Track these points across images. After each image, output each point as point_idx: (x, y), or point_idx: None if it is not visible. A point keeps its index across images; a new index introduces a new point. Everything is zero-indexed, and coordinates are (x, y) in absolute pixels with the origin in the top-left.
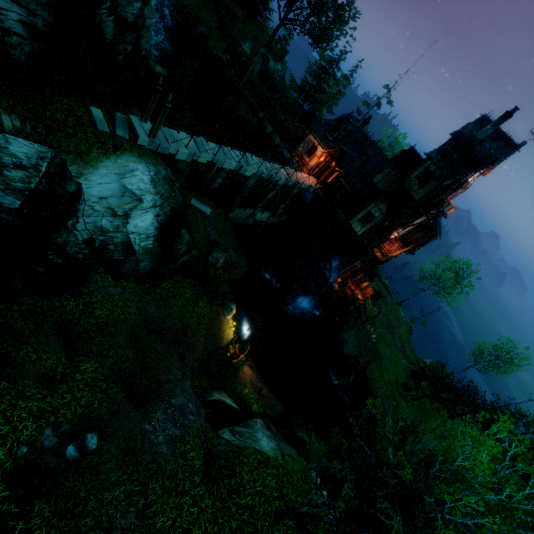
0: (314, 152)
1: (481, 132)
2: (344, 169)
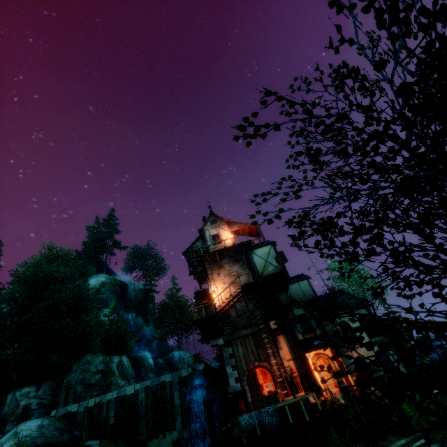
0: None
1: None
2: None
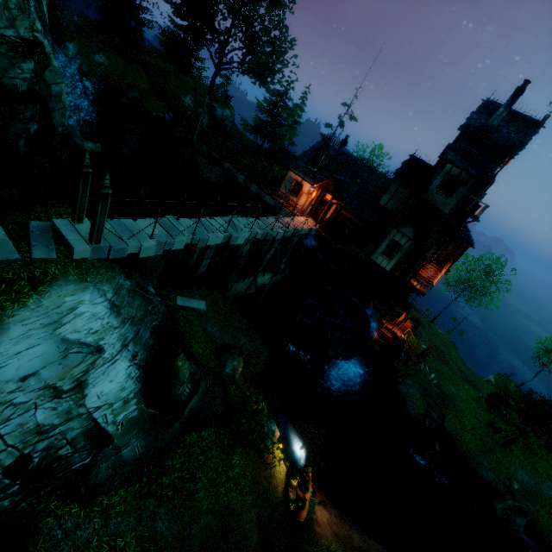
0: (300, 189)
1: (494, 117)
2: (342, 200)
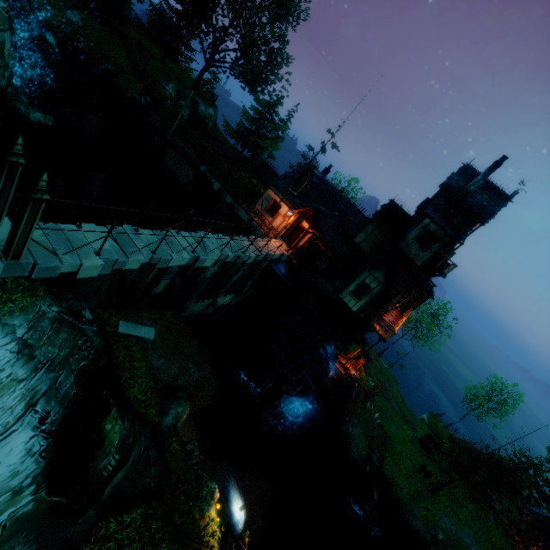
0: (277, 210)
1: (472, 183)
2: (318, 230)
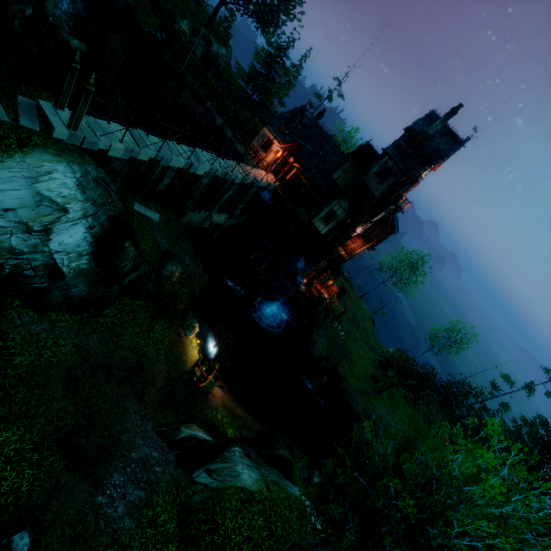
0: (270, 147)
1: (432, 127)
2: (302, 165)
